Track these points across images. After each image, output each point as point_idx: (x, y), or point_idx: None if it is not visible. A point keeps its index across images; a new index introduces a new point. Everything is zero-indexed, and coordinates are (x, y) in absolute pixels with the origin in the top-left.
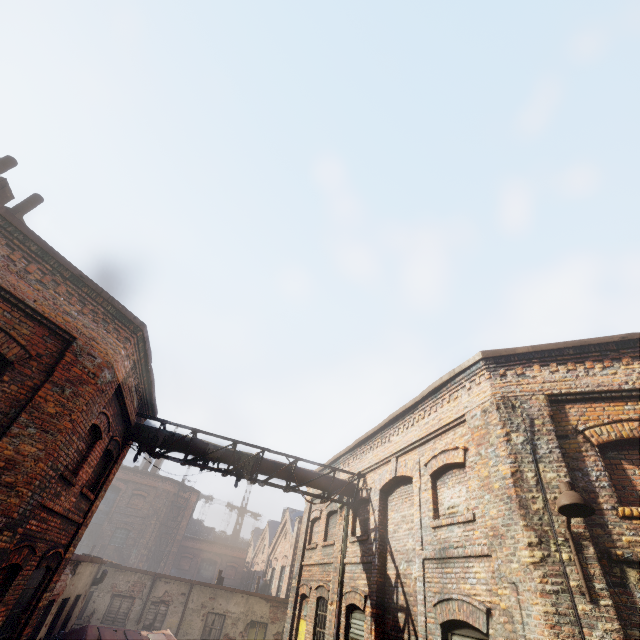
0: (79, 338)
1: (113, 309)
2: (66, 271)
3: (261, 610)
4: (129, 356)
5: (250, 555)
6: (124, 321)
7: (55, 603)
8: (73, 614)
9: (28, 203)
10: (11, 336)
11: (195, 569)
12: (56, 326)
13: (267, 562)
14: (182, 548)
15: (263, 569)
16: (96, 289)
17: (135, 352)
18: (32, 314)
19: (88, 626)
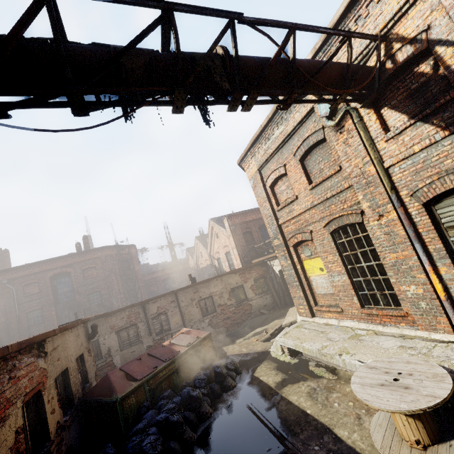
0: None
1: None
2: None
3: (234, 280)
4: None
5: (192, 263)
6: None
7: (44, 392)
8: (88, 368)
9: None
10: None
11: (162, 287)
12: None
13: (210, 258)
14: (145, 282)
15: (208, 264)
16: None
17: None
18: None
19: (108, 375)
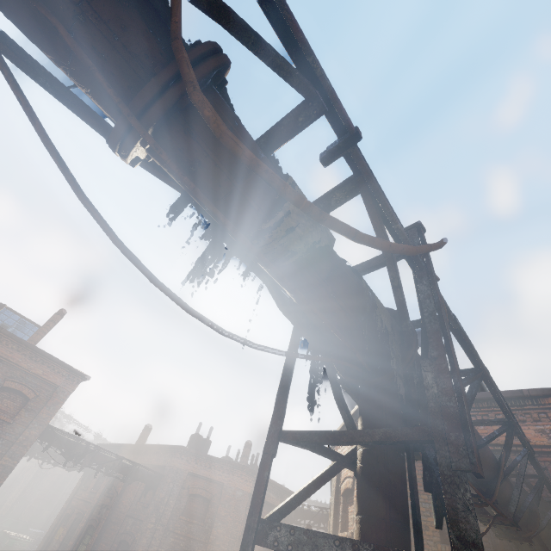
0: (225, 482)
1: (232, 465)
2: (214, 459)
3: None
4: (247, 480)
5: None
6: (237, 467)
7: None
8: None
9: (210, 432)
10: (207, 491)
11: None
12: (218, 481)
13: None
14: None
15: None
16: (223, 461)
17: (250, 476)
18: (210, 480)
19: None
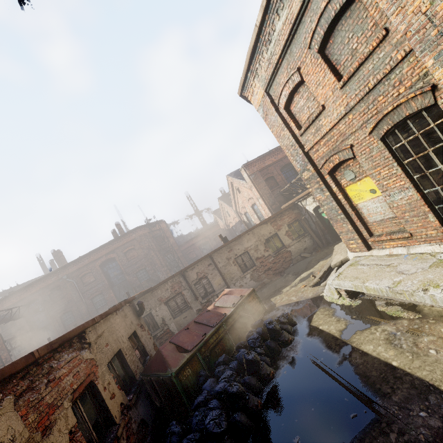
0: None
1: None
2: None
3: (266, 230)
4: None
5: (222, 225)
6: None
7: (97, 380)
8: (144, 343)
9: None
10: None
11: (200, 253)
12: None
13: (238, 215)
14: (183, 252)
15: (237, 221)
16: None
17: None
18: None
19: (159, 350)
